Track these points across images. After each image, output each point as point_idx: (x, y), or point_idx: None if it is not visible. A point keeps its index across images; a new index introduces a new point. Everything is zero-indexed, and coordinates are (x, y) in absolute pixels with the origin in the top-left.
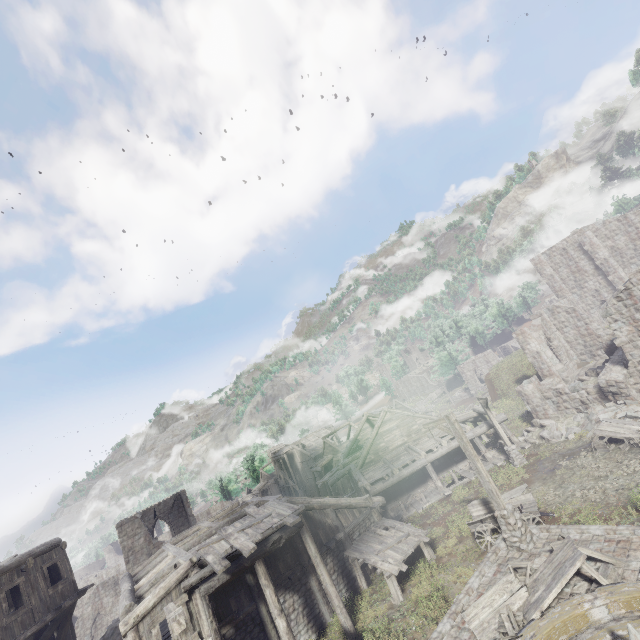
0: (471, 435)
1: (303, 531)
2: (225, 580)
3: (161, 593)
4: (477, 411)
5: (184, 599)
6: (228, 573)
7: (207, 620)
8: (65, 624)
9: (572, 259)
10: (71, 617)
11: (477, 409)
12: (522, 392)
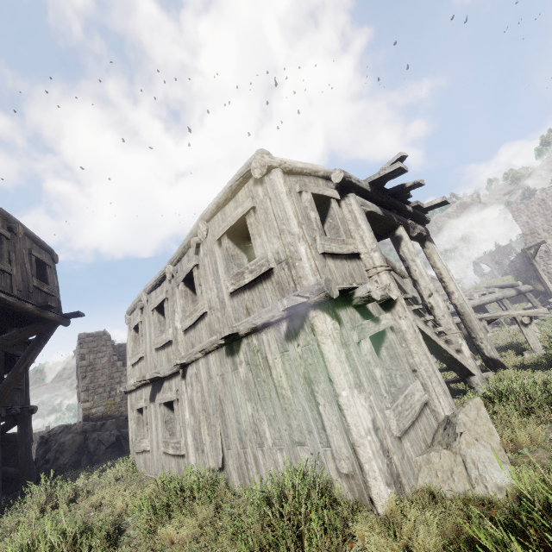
0: (501, 295)
1: (430, 240)
2: (378, 211)
3: (308, 166)
4: (494, 286)
5: (335, 195)
6: (379, 208)
7: (369, 231)
8: (34, 348)
9: (549, 209)
10: (44, 344)
11: (494, 285)
12: (545, 271)
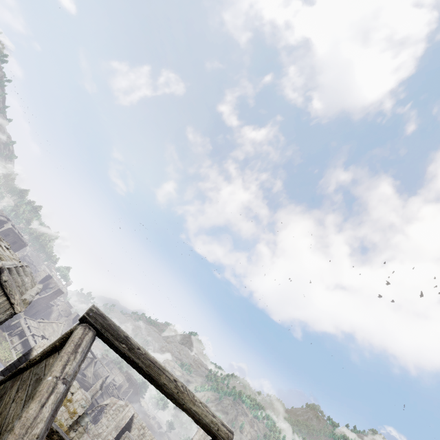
0: None
1: None
2: None
3: None
4: None
5: None
6: None
7: None
8: None
9: None
10: None
11: None
12: None
